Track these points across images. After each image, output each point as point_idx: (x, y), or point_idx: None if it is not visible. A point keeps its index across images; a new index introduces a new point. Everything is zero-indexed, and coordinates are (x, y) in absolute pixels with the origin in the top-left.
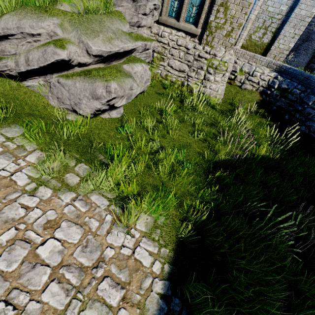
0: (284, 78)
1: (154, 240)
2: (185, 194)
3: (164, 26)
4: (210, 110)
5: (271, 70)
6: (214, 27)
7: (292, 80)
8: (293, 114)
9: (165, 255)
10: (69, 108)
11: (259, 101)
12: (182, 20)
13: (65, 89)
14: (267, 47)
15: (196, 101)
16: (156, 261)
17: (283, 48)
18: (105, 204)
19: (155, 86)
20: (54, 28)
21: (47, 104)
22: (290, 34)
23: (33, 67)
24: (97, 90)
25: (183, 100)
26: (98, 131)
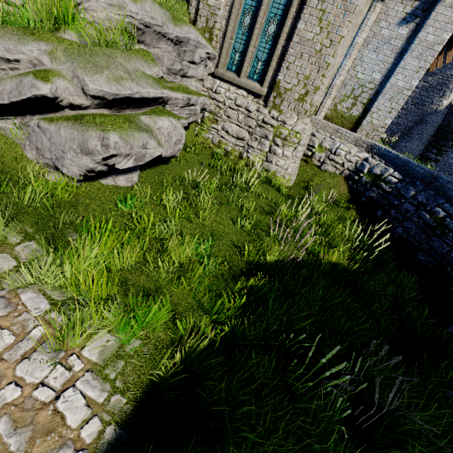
0: (376, 162)
1: (107, 379)
2: (193, 308)
3: (221, 81)
4: (270, 193)
5: (361, 149)
6: (283, 87)
7: (387, 164)
8: (387, 210)
9: (117, 408)
10: (50, 163)
11: (344, 188)
12: (244, 76)
13: (45, 137)
14: (357, 121)
15: (255, 179)
16: (94, 417)
17: (377, 125)
18: (42, 308)
19: (202, 154)
20: (39, 55)
21: (22, 156)
22: (385, 108)
23: (2, 102)
24: (89, 142)
25: (236, 176)
26: (89, 201)
